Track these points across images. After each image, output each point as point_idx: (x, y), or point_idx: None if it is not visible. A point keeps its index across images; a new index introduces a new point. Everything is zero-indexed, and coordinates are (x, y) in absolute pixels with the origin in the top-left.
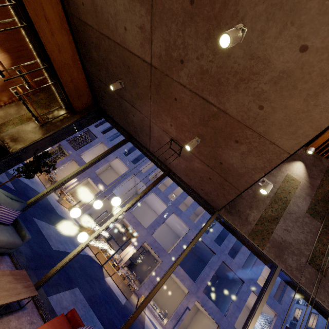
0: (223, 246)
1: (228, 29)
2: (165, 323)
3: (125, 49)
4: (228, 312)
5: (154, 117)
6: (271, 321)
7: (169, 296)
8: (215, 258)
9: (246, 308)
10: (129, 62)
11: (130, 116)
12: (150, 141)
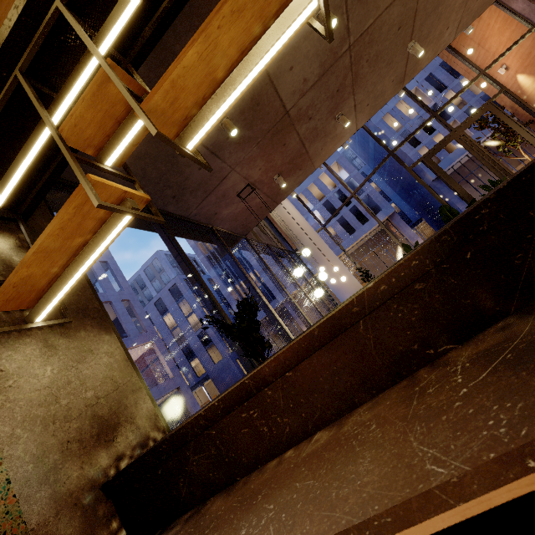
0: None
1: (337, 111)
2: None
3: (273, 84)
4: None
5: (244, 165)
6: (145, 357)
7: None
8: None
9: None
10: (264, 100)
11: (188, 170)
12: (205, 200)
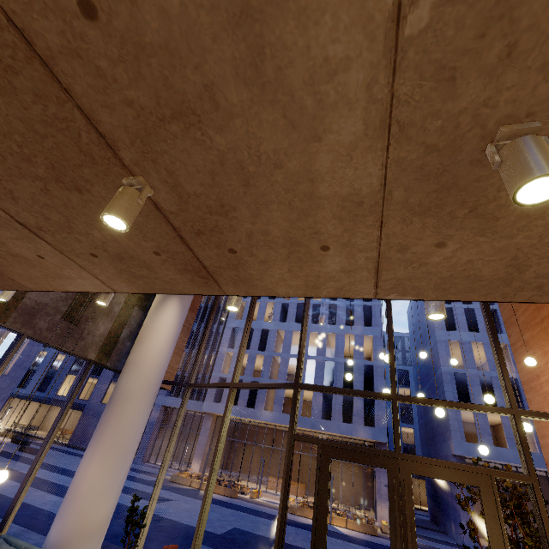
0: None
1: None
2: None
3: None
4: None
5: None
6: None
7: None
8: None
9: None
10: None
11: None
12: None
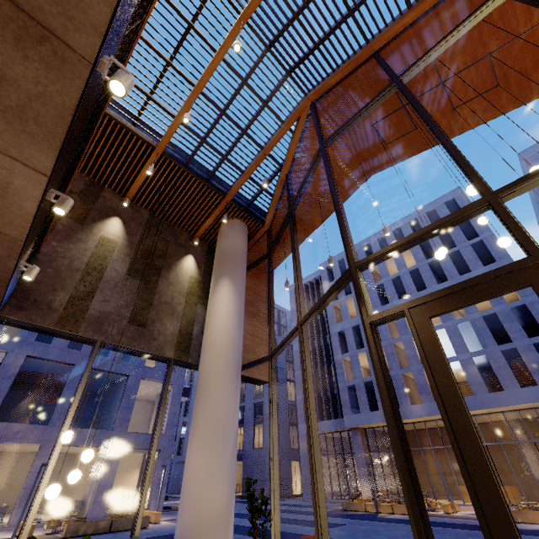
0: (87, 347)
1: None
2: (8, 520)
3: None
4: (116, 423)
5: None
6: None
7: (8, 482)
8: (76, 371)
9: (145, 402)
10: None
11: None
12: None
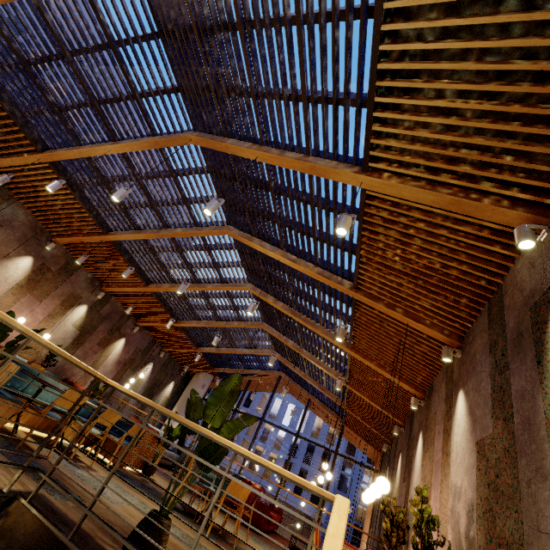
0: None
1: None
2: None
3: None
4: None
5: None
6: None
7: None
8: None
9: None
10: None
11: None
12: None
